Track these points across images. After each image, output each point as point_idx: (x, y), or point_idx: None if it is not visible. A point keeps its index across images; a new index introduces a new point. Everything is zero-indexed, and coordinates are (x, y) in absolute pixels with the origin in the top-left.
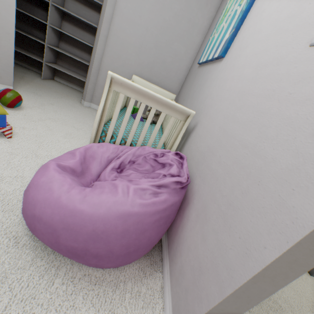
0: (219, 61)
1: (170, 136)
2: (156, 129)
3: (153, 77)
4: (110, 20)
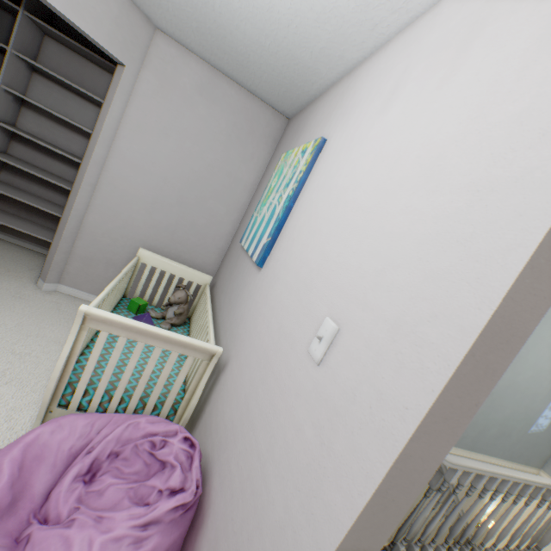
0: (258, 267)
1: (194, 366)
2: (165, 374)
3: (177, 244)
4: (102, 163)
